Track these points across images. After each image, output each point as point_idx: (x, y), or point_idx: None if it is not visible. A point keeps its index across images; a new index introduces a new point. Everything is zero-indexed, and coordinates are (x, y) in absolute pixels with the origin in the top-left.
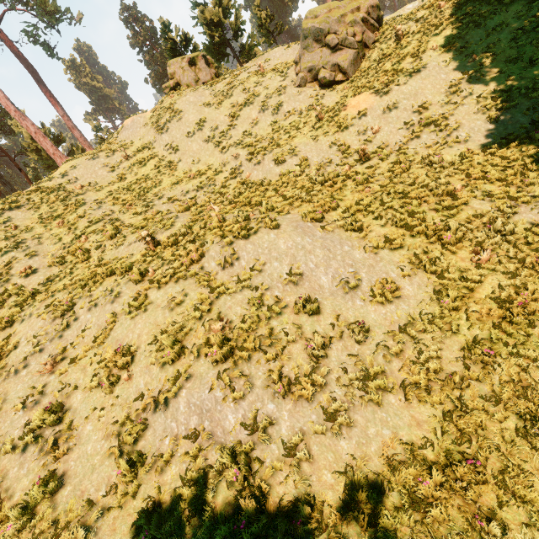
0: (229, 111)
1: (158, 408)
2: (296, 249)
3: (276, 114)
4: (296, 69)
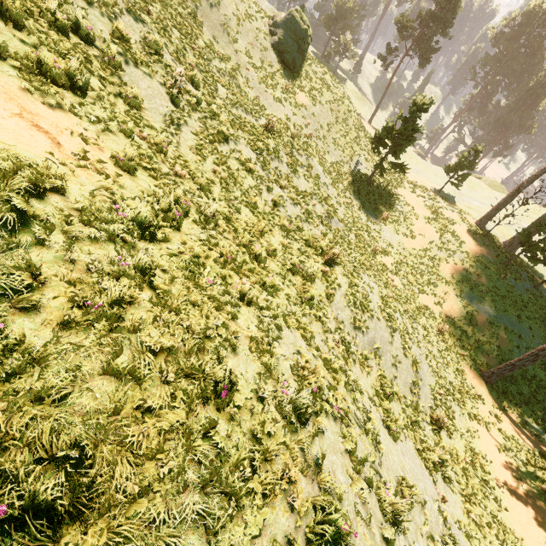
0: (234, 11)
1: (328, 219)
2: (323, 175)
3: (262, 54)
4: (273, 30)
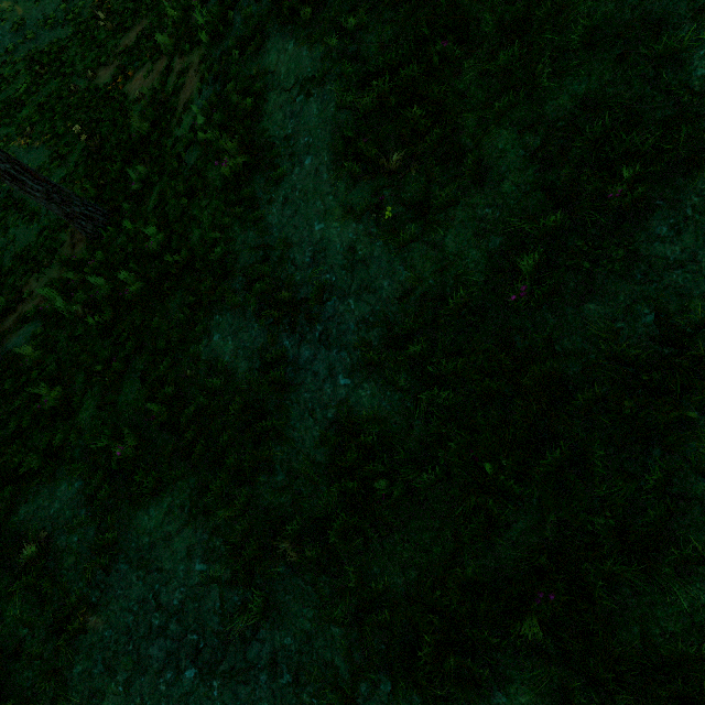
0: None
1: None
2: None
3: None
4: None
